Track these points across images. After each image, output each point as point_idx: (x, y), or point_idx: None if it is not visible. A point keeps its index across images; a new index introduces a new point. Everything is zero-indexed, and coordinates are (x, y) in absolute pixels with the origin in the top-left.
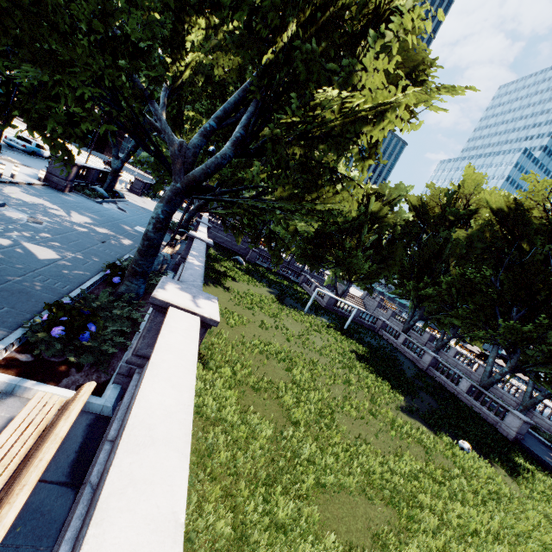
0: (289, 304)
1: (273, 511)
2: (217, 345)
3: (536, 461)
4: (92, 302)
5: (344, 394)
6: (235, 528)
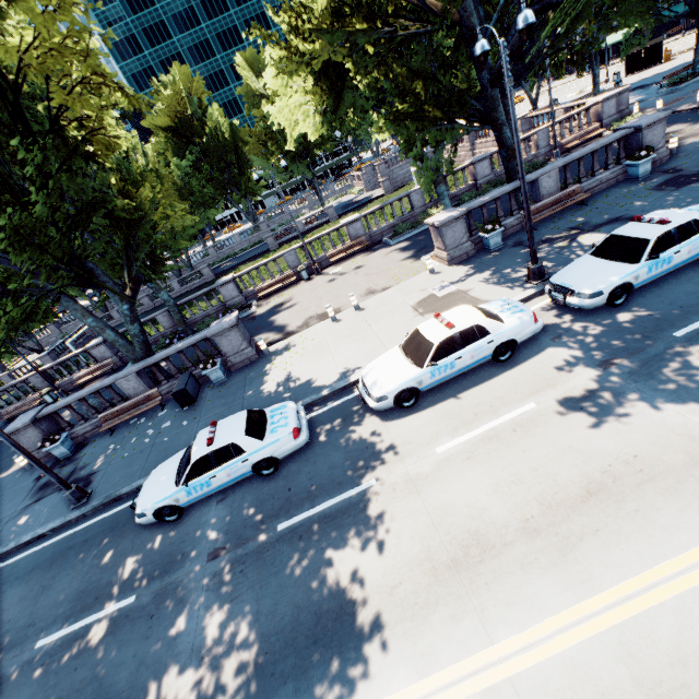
0: None
1: None
2: None
3: (228, 272)
4: (209, 325)
5: None
6: None
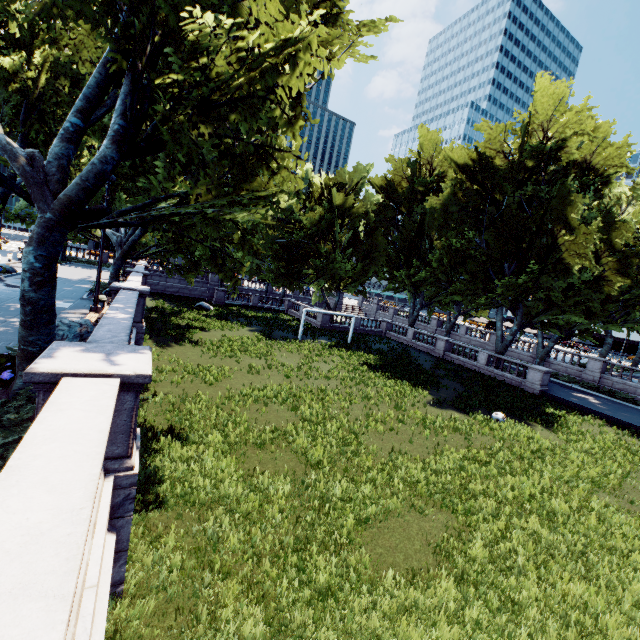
0: (279, 337)
1: (314, 578)
2: (196, 411)
3: (564, 406)
4: None
5: (365, 412)
6: (269, 622)
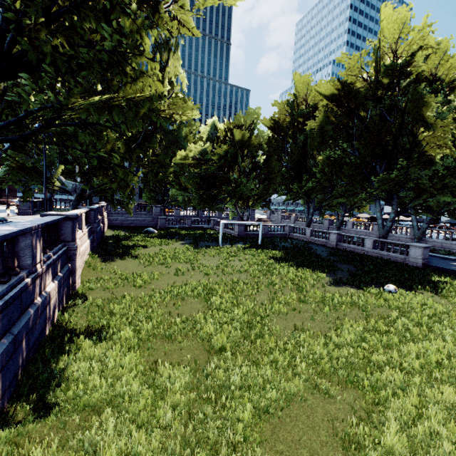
0: (204, 246)
1: None
2: (117, 311)
3: (446, 274)
4: None
5: (271, 296)
6: None
